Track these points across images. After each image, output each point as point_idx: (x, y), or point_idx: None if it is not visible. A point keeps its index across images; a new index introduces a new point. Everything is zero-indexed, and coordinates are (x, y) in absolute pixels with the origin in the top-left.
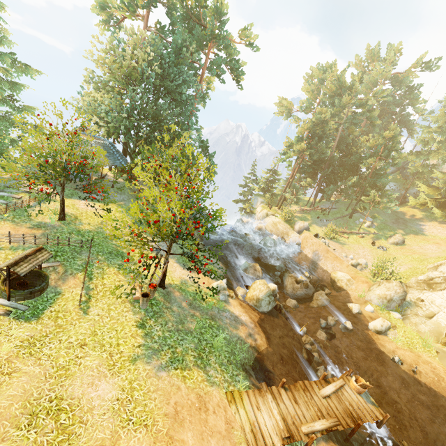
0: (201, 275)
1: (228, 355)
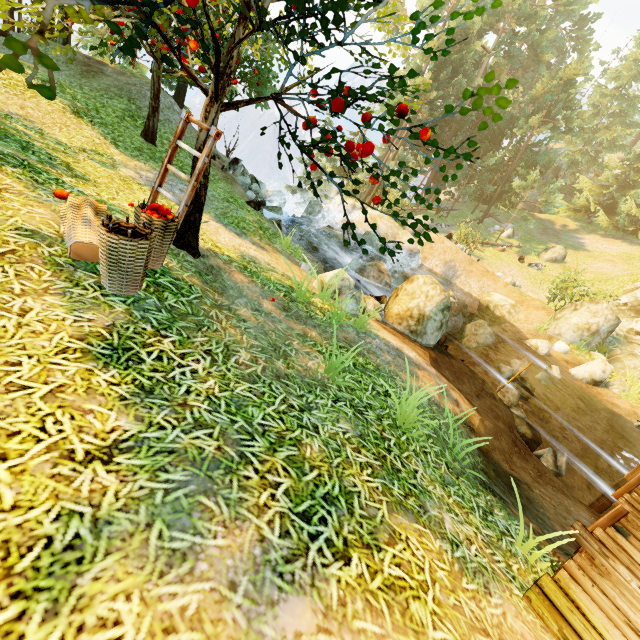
0: (281, 259)
1: (439, 449)
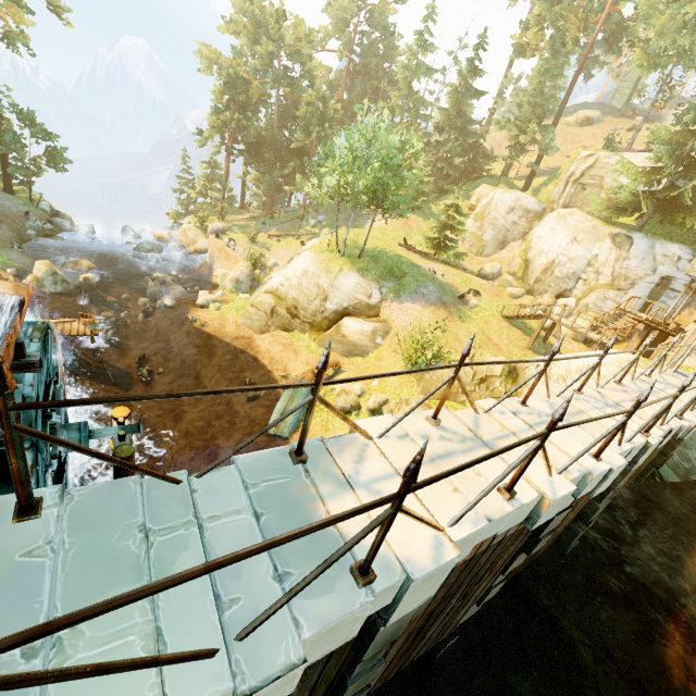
0: None
1: None
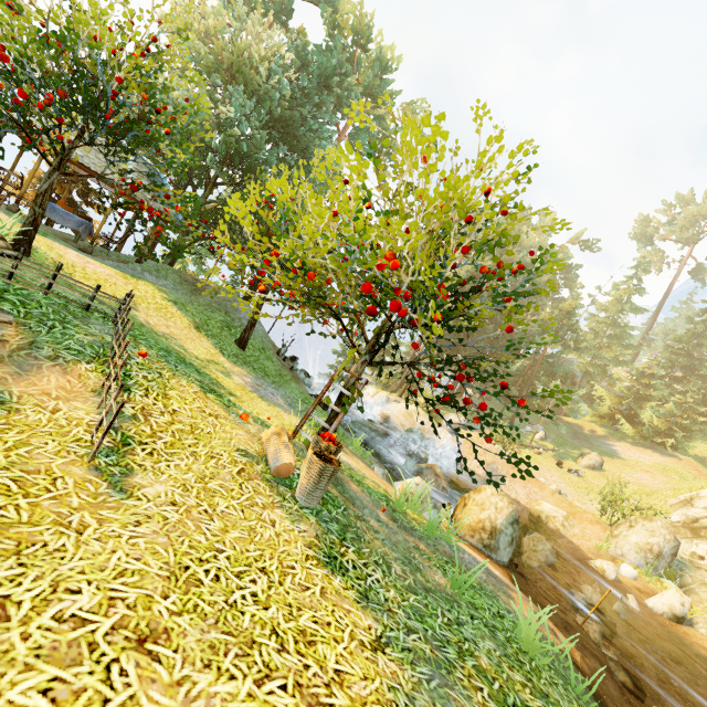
0: (360, 463)
1: (562, 683)
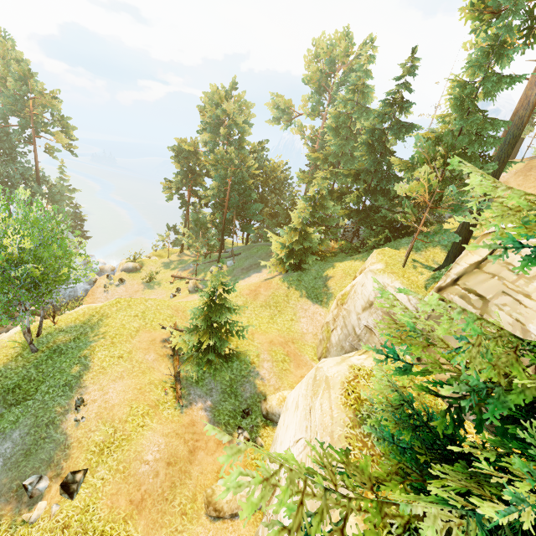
0: None
1: None
